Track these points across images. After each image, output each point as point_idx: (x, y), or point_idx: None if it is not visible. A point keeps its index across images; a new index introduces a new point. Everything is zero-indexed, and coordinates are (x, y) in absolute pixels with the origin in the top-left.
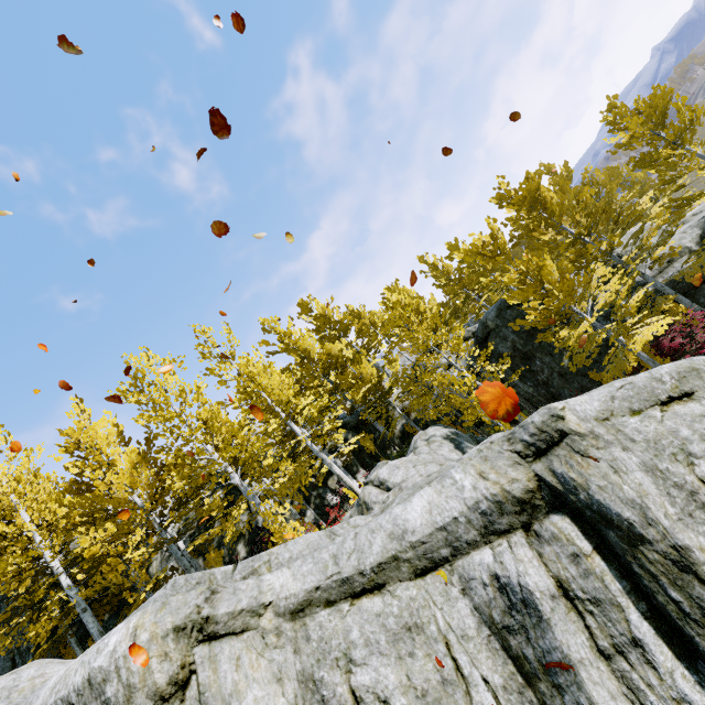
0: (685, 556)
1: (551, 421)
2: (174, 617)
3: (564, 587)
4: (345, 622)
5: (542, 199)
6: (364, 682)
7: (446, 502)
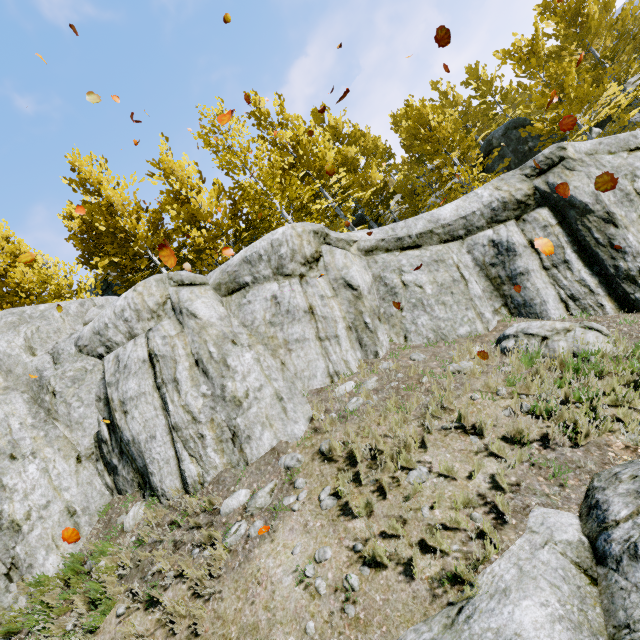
0: (611, 216)
1: (556, 151)
2: (312, 227)
3: (532, 243)
4: (398, 258)
5: (584, 14)
6: (409, 279)
7: (469, 205)
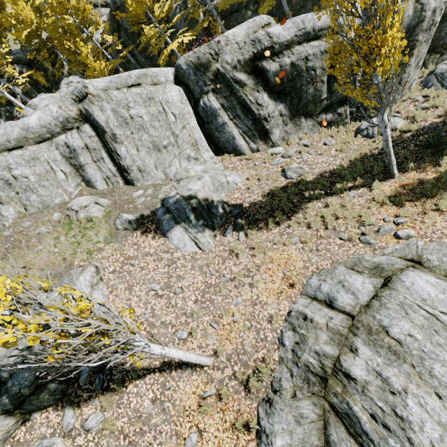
0: (113, 136)
1: (83, 88)
2: None
3: (87, 146)
4: (6, 158)
5: None
6: (17, 173)
7: (46, 117)
